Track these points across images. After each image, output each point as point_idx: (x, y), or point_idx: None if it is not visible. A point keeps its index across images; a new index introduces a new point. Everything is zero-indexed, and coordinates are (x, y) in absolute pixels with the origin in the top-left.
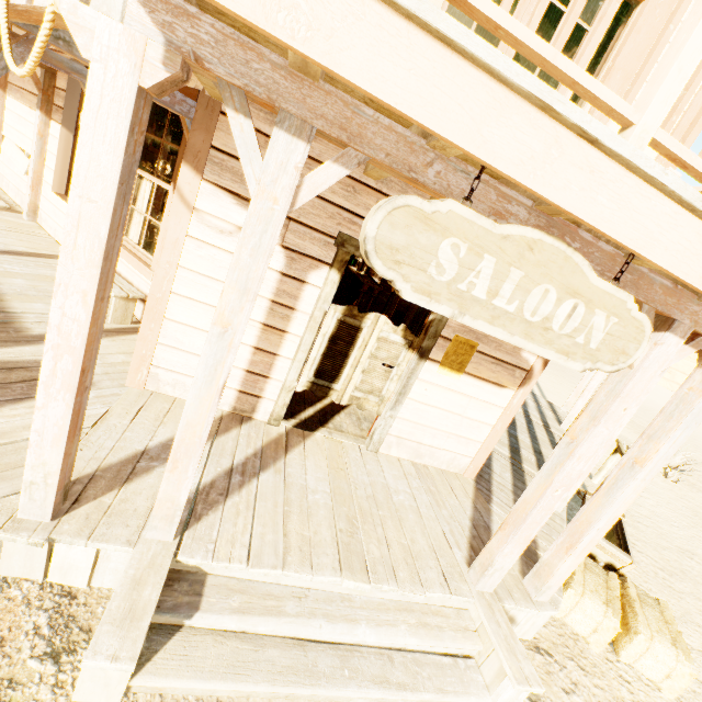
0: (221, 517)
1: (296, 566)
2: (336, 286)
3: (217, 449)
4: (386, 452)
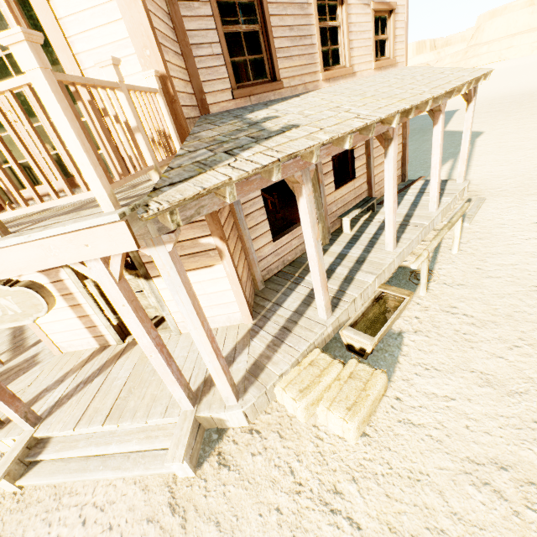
0: (61, 410)
1: (82, 425)
2: (74, 274)
3: (81, 373)
4: (187, 331)
